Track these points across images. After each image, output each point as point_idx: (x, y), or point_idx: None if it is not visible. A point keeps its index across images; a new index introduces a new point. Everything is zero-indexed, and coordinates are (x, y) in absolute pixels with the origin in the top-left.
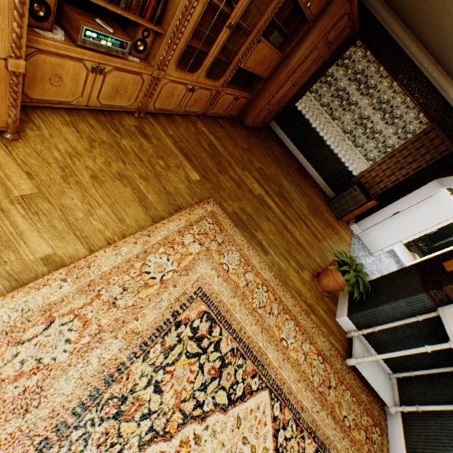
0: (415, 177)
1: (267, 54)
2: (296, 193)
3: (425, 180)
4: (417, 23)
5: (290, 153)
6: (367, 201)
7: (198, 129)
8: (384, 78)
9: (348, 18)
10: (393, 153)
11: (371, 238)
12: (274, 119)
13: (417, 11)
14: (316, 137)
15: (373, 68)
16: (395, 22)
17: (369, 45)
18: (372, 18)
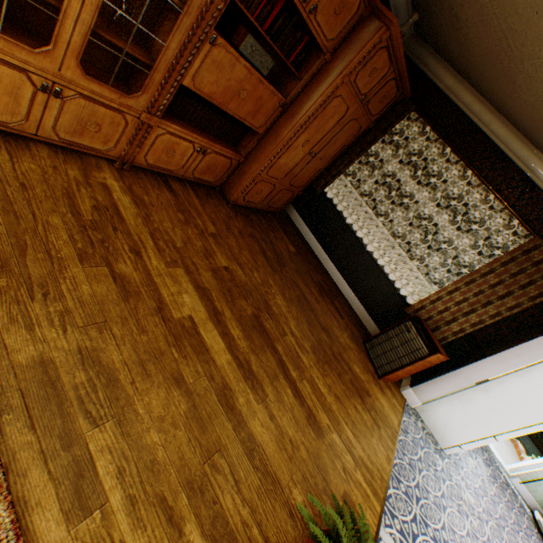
0: (512, 321)
1: (247, 82)
2: (297, 321)
3: (531, 330)
4: (499, 83)
5: (313, 256)
6: (429, 352)
7: (93, 178)
8: (453, 165)
9: (389, 58)
10: (472, 276)
11: (439, 418)
12: (296, 206)
13: (500, 59)
14: (353, 238)
15: (436, 150)
16: (465, 90)
17: (429, 119)
18: (433, 86)
